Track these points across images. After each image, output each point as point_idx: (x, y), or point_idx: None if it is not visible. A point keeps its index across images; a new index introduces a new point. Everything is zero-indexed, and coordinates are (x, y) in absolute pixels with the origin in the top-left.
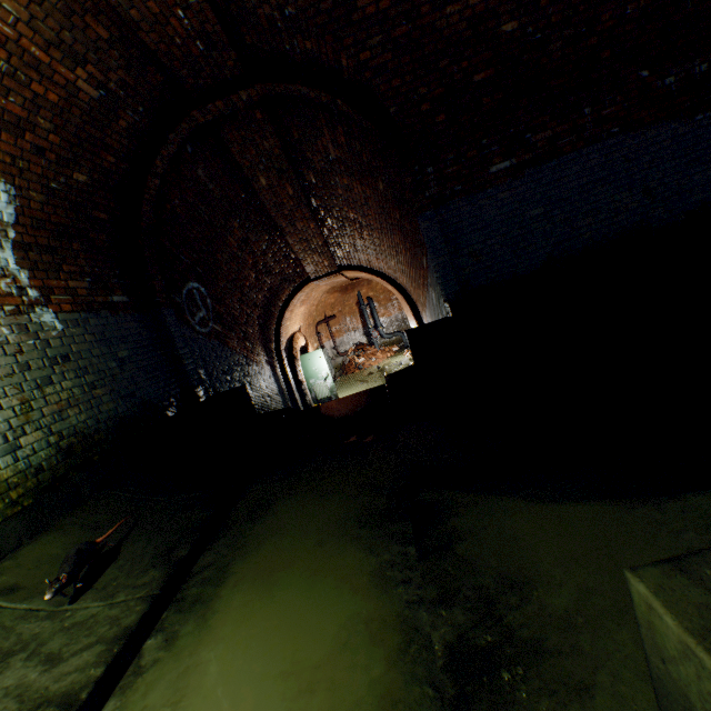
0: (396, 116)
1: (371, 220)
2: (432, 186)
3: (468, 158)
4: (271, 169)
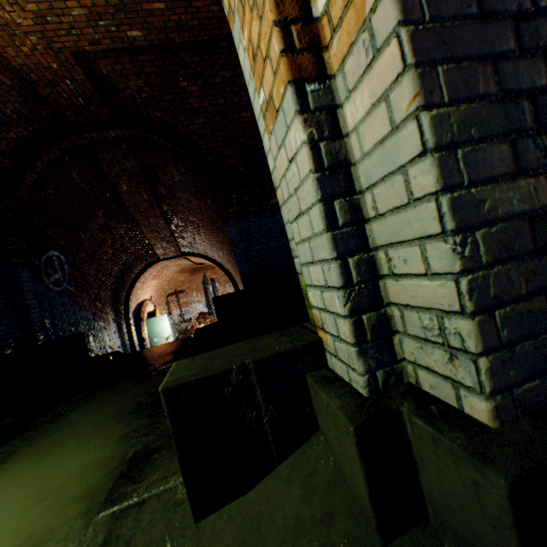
0: (213, 162)
1: (205, 223)
2: (235, 206)
3: (257, 193)
4: (132, 180)
